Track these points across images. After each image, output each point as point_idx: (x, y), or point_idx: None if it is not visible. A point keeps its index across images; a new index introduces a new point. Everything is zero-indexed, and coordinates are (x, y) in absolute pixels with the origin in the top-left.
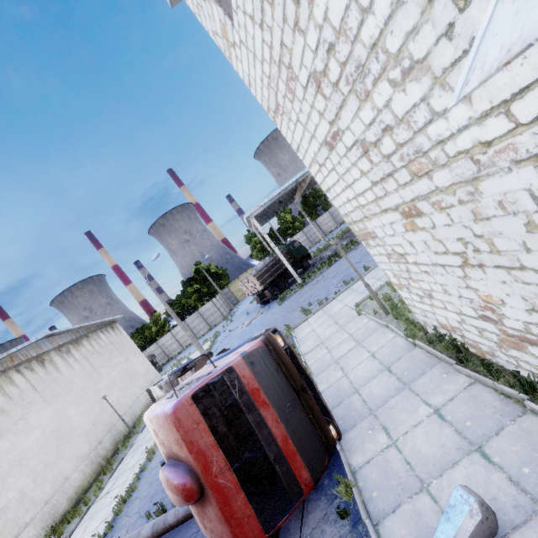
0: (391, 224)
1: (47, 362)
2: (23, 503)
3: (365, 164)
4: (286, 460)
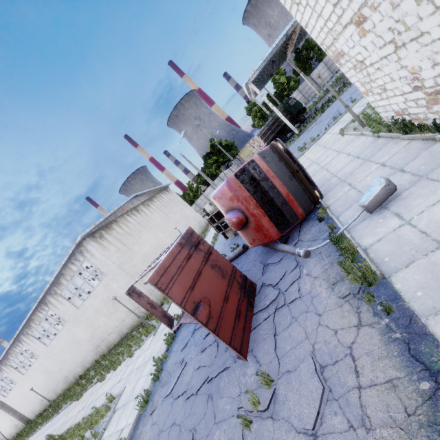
0: (350, 37)
1: (140, 211)
2: None
3: None
4: (288, 203)
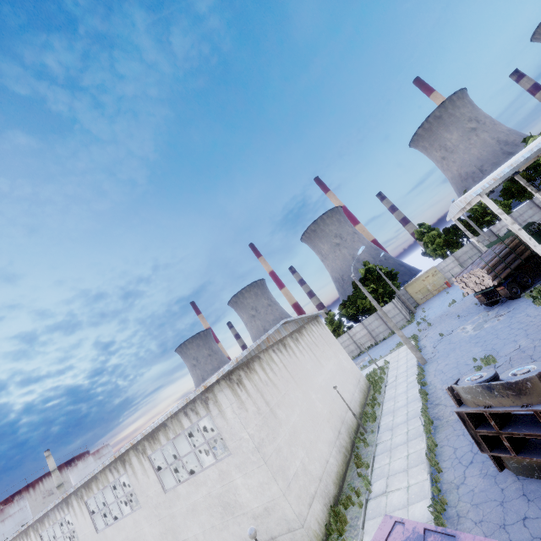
0: None
1: (287, 347)
2: (305, 473)
3: None
4: None
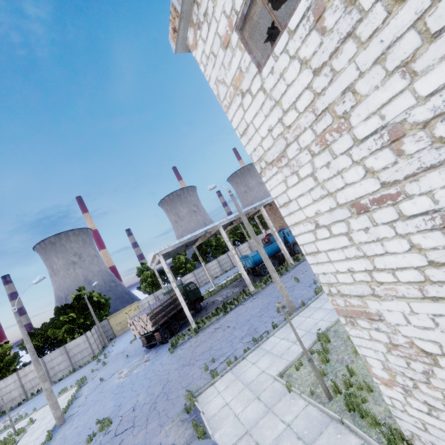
0: (435, 315)
1: None
2: None
3: (432, 239)
4: None
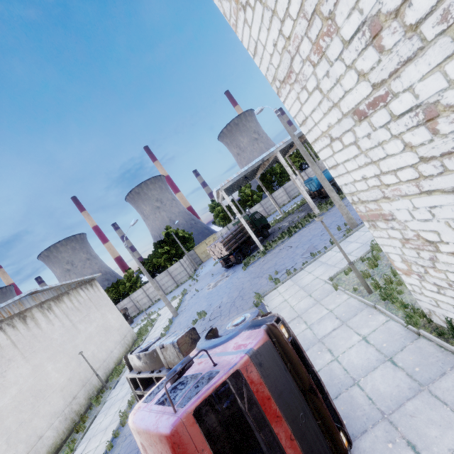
0: (431, 207)
1: (29, 319)
2: None
3: (419, 135)
4: None
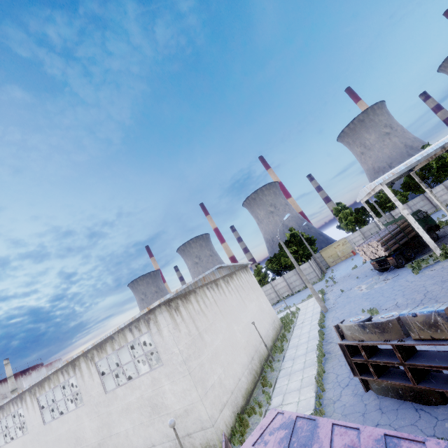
0: None
1: (219, 286)
2: (221, 386)
3: None
4: None
